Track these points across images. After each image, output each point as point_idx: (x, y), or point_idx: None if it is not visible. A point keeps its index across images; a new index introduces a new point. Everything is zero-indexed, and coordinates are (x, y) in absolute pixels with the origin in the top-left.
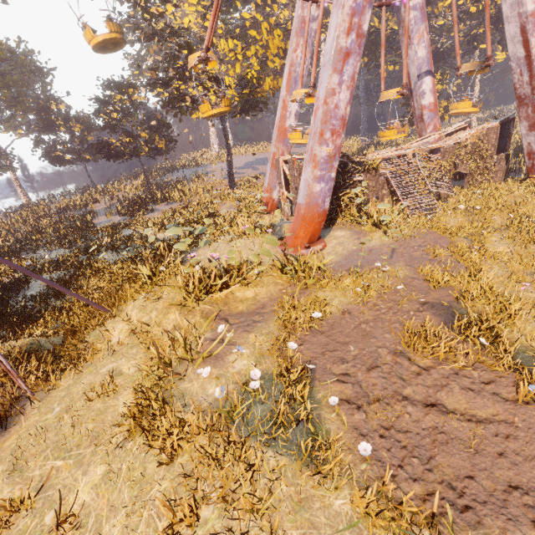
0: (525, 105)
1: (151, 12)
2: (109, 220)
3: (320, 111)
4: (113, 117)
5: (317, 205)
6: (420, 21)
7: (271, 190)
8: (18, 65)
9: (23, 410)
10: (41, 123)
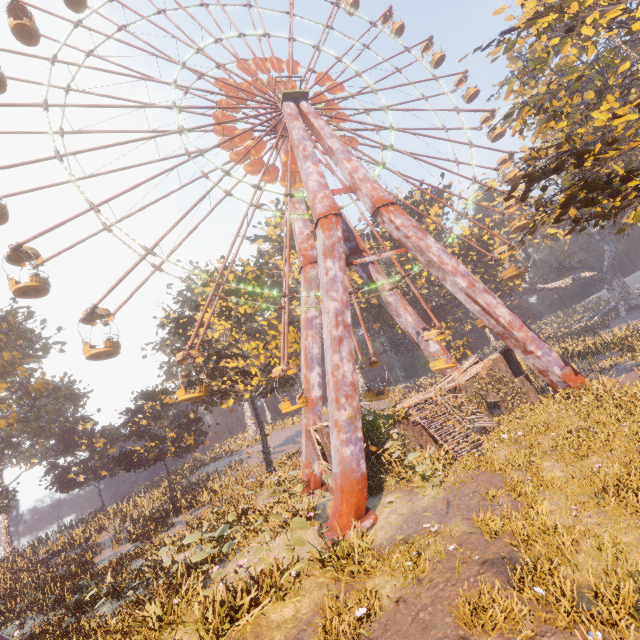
0: (507, 338)
1: (188, 335)
2: (115, 552)
3: (331, 382)
4: (141, 424)
5: (352, 470)
6: (399, 301)
7: (310, 464)
8: (57, 397)
9: None
10: (61, 446)
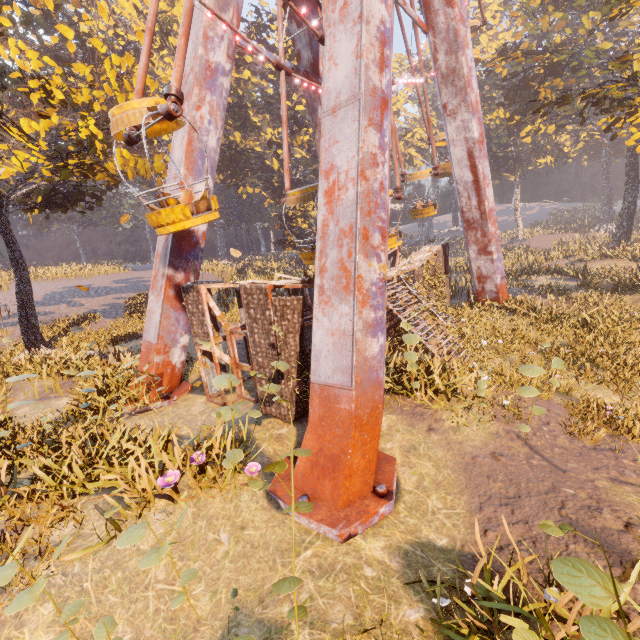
0: (474, 229)
1: None
2: None
3: (353, 191)
4: None
5: (378, 384)
6: None
7: (166, 347)
8: None
9: None
10: None
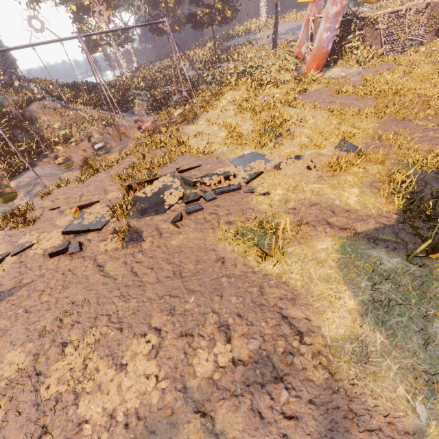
0: None
1: None
2: (194, 73)
3: None
4: None
5: (323, 47)
6: None
7: (301, 45)
8: None
9: (199, 117)
10: (146, 1)
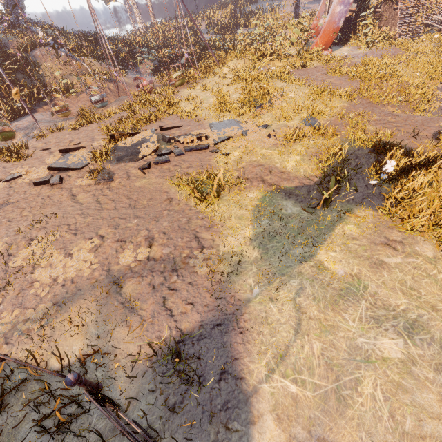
0: None
1: None
2: (208, 37)
3: None
4: None
5: (334, 22)
6: None
7: (319, 18)
8: None
9: (198, 82)
10: None
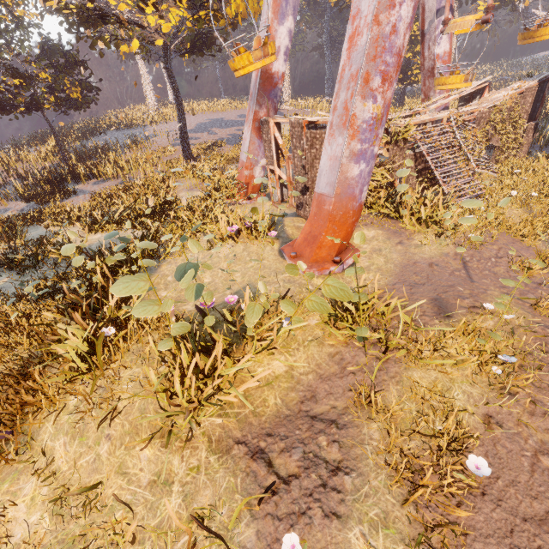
0: None
1: None
2: (4, 208)
3: (365, 37)
4: None
5: (352, 197)
6: None
7: (251, 165)
8: None
9: None
10: None
